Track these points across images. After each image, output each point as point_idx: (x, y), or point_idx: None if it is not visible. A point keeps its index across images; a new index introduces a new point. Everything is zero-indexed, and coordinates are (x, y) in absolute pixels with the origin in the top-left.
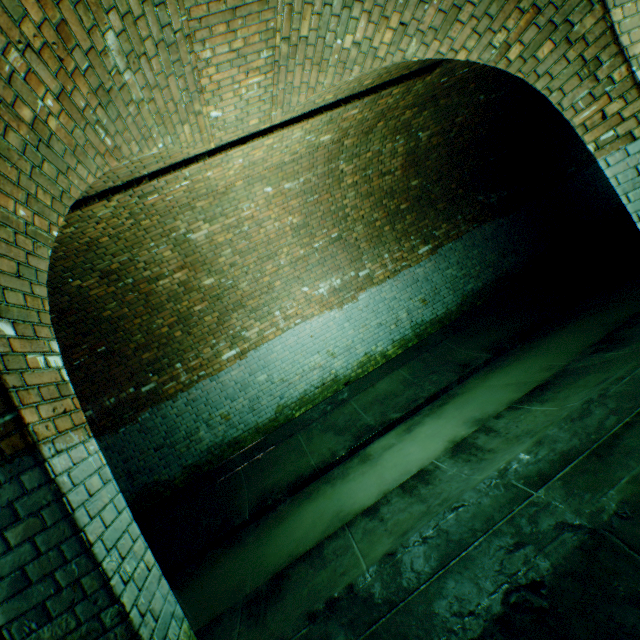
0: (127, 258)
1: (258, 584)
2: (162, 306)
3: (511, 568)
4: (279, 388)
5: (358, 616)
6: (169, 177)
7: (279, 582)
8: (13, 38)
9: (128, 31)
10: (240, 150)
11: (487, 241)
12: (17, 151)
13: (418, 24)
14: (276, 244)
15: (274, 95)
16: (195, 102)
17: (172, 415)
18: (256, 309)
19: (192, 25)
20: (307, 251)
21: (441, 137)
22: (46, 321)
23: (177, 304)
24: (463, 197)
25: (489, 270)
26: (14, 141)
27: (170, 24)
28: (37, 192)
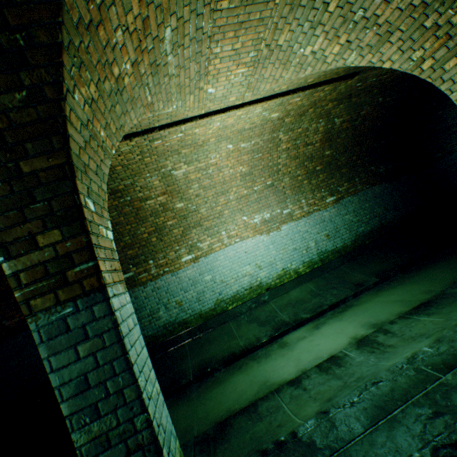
0: (130, 182)
1: (203, 429)
2: (146, 219)
3: (434, 430)
4: (219, 287)
5: (304, 456)
6: (172, 129)
7: (223, 428)
8: (121, 22)
9: (178, 29)
10: (220, 117)
11: (375, 198)
12: (107, 93)
13: (359, 42)
14: (228, 184)
15: (250, 82)
16: (201, 81)
17: (142, 297)
18: (209, 228)
19: (214, 30)
20: (249, 192)
21: (349, 123)
22: (106, 207)
23: (156, 218)
24: (360, 166)
25: (376, 219)
26: (107, 87)
27: (202, 28)
28: (110, 122)
